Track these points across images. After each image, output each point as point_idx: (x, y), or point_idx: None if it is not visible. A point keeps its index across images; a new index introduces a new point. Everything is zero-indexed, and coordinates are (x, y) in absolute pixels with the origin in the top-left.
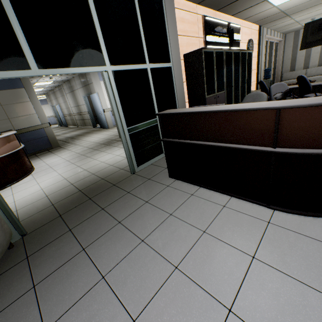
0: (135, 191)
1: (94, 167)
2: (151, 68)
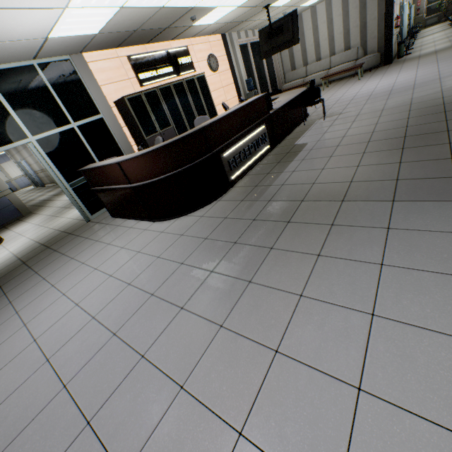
0: (83, 234)
1: (60, 224)
2: (78, 125)
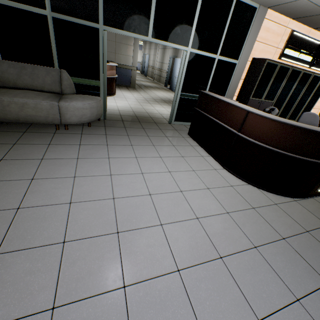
0: (164, 130)
1: (150, 110)
2: (219, 59)
